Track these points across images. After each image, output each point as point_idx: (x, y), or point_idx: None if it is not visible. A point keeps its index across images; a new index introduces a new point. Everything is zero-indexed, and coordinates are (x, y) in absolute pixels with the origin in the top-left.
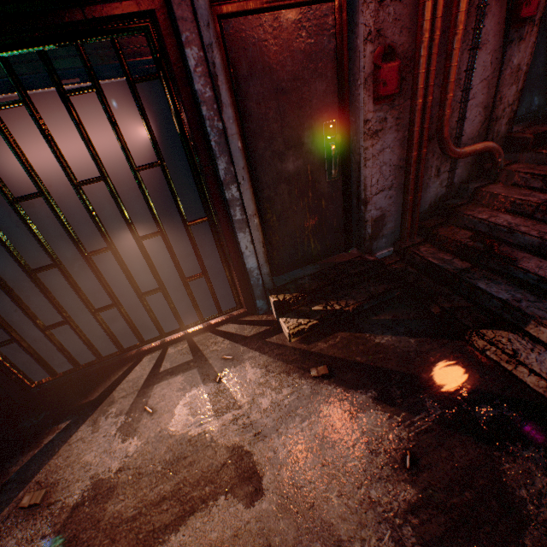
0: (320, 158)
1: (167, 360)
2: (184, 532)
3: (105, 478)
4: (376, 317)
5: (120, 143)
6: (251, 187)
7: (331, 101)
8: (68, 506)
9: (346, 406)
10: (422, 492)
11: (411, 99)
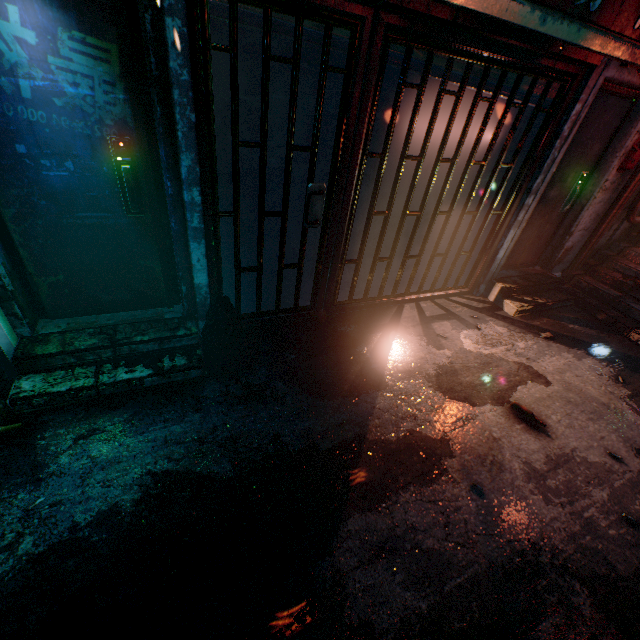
0: (566, 194)
1: (425, 310)
2: (519, 393)
3: (444, 365)
4: (562, 314)
5: (507, 144)
6: (537, 201)
7: (593, 159)
8: (431, 375)
9: (572, 354)
10: (631, 391)
11: (632, 176)
